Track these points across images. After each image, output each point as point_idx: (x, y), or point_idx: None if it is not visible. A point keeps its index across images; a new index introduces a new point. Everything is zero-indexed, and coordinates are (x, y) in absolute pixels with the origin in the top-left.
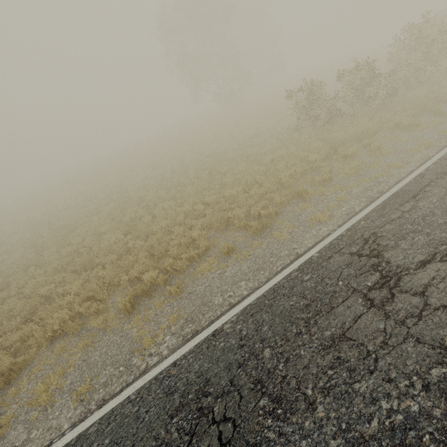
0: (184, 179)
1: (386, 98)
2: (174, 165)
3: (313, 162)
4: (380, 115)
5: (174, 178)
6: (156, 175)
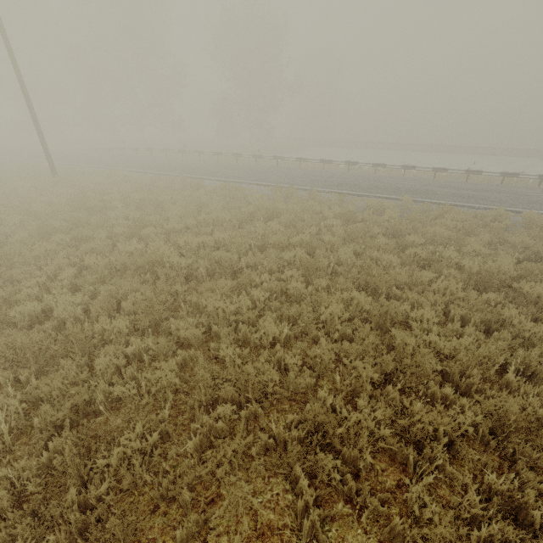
0: None
1: None
2: None
3: None
4: None
5: None
6: None
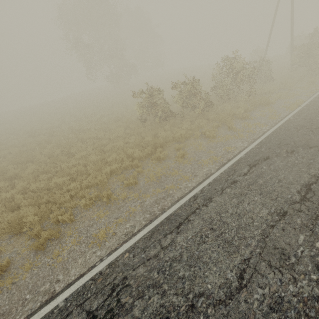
0: (36, 156)
1: (206, 107)
2: (42, 136)
3: (137, 157)
4: (198, 121)
5: (36, 150)
6: (24, 144)
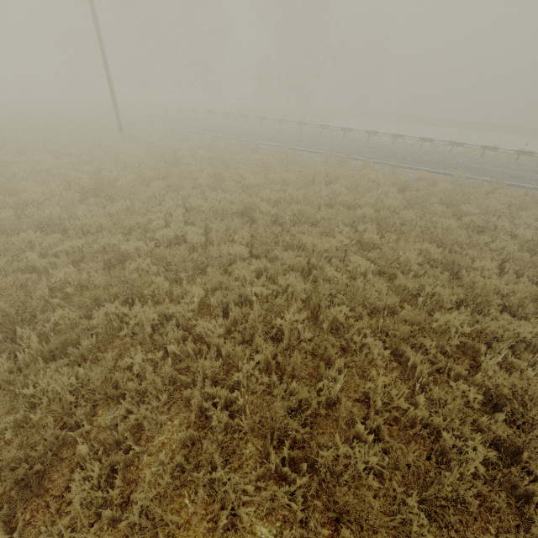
0: None
1: None
2: None
3: None
4: None
5: None
6: None
